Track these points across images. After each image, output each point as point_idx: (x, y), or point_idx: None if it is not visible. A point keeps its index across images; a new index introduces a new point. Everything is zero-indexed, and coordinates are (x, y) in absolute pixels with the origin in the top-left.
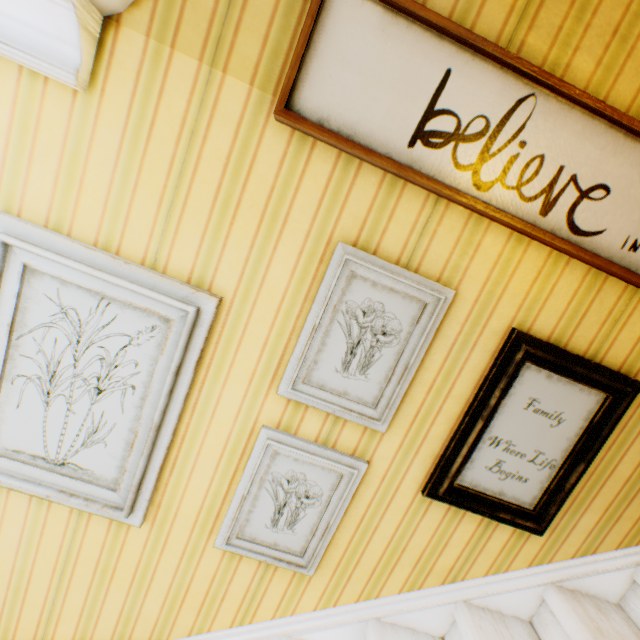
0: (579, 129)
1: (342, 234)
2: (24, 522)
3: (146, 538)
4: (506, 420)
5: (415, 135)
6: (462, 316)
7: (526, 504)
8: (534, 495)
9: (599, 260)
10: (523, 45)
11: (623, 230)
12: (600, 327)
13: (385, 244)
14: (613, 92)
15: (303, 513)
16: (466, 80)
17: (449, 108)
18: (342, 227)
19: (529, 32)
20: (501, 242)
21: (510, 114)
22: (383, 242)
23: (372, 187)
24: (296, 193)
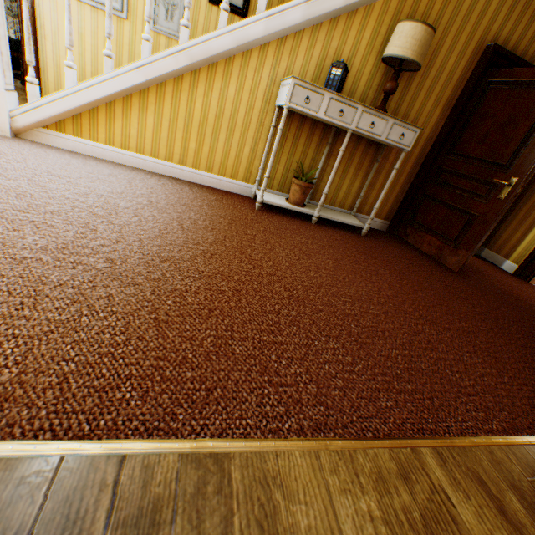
0: None
1: None
2: (92, 23)
3: (130, 30)
4: None
5: None
6: None
7: (240, 7)
8: (241, 3)
9: None
10: None
11: None
12: None
13: None
14: None
15: (175, 14)
16: None
17: None
18: None
19: None
20: None
21: None
22: None
23: None
24: None
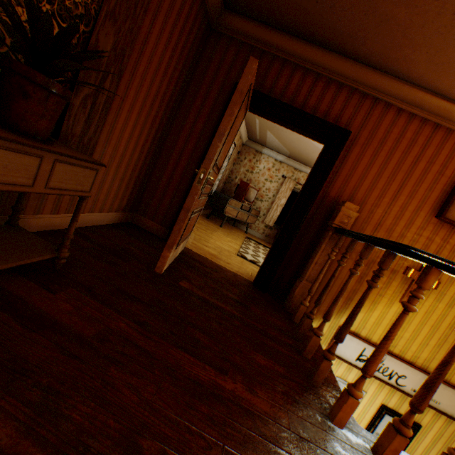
0: (397, 362)
1: (337, 374)
2: None
3: None
4: (380, 428)
5: (356, 358)
6: (367, 397)
7: None
8: None
9: (404, 393)
10: None
11: (410, 386)
12: (407, 407)
13: (348, 377)
14: (405, 354)
15: None
16: (369, 349)
17: (365, 354)
18: (337, 372)
19: None
20: (378, 382)
21: None
22: (347, 377)
23: (345, 365)
24: None
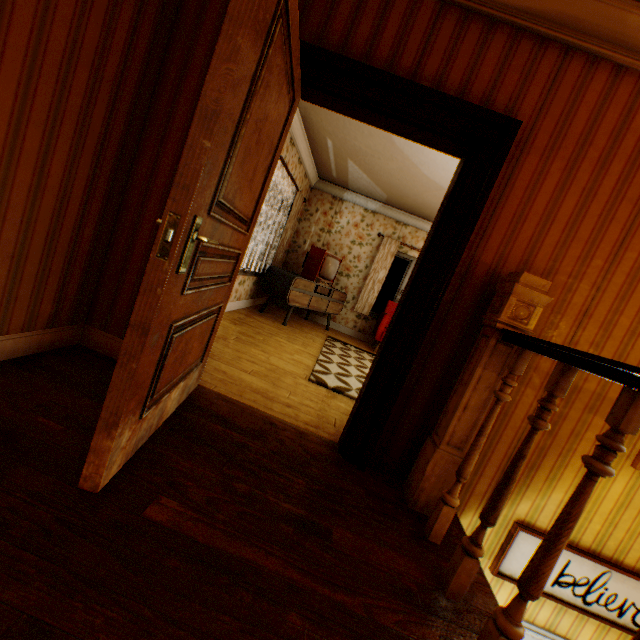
0: (633, 584)
1: None
2: None
3: None
4: None
5: (553, 581)
6: None
7: None
8: None
9: None
10: (602, 547)
11: None
12: None
13: (537, 617)
14: None
15: None
16: (577, 563)
17: (569, 572)
18: None
19: (605, 542)
20: (597, 621)
21: (598, 576)
22: (536, 616)
23: None
24: (495, 594)
